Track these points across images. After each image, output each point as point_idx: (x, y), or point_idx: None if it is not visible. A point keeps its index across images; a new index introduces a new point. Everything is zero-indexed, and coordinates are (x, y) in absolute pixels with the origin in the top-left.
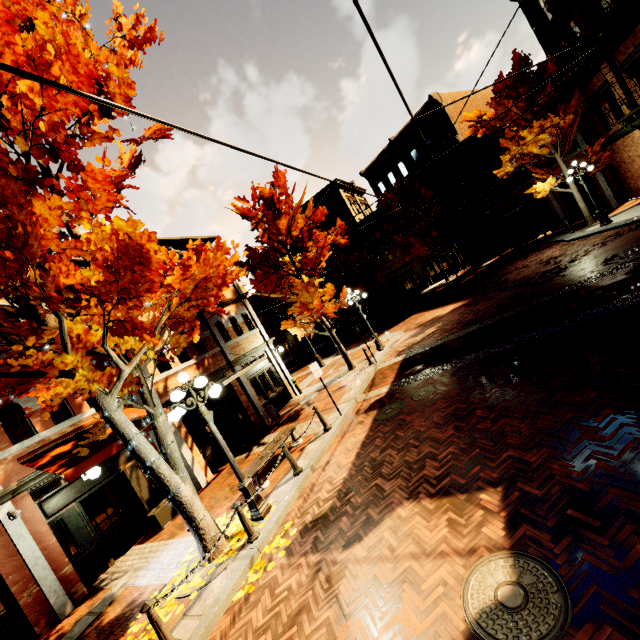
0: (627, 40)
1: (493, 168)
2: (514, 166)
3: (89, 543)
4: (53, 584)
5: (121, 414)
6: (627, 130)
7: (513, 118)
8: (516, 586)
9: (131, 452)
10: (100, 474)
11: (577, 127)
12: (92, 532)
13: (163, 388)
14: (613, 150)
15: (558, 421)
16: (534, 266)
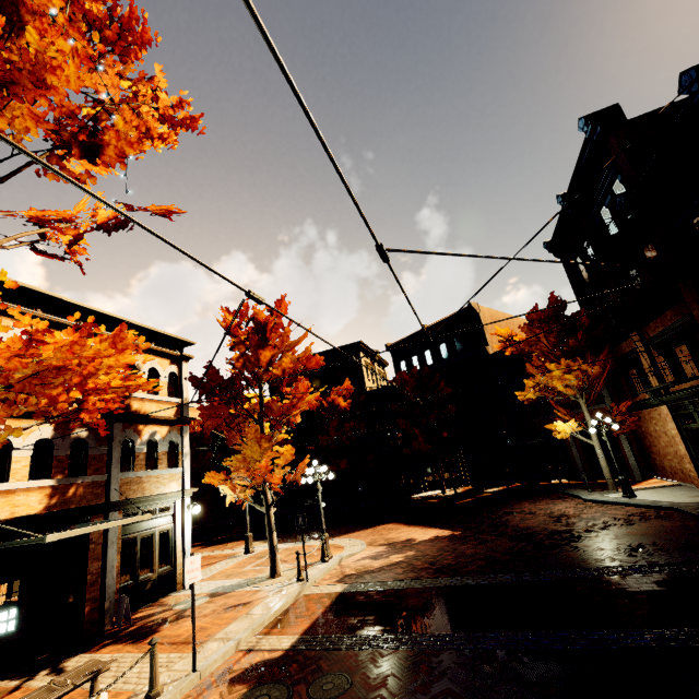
0: (657, 320)
1: (516, 390)
2: (537, 395)
3: None
4: None
5: None
6: (655, 402)
7: (542, 349)
8: None
9: None
10: None
11: (604, 381)
12: None
13: None
14: (639, 417)
15: None
16: (542, 517)
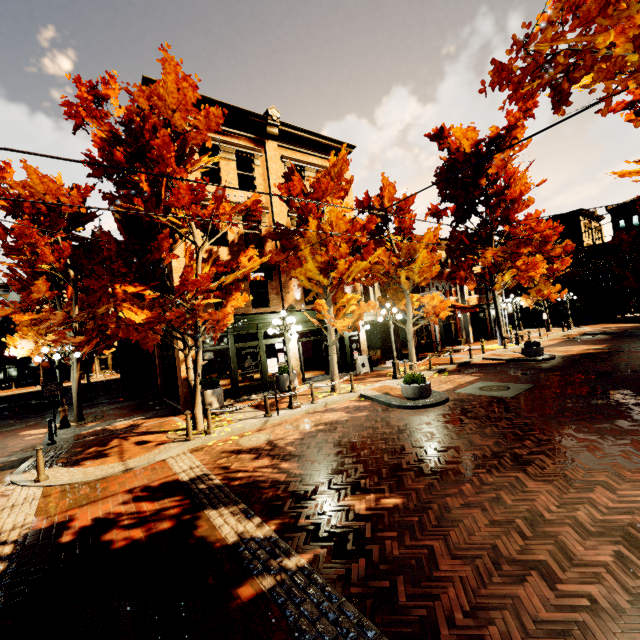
0: None
1: None
2: None
3: (442, 337)
4: (438, 340)
5: (497, 298)
6: None
7: None
8: (603, 347)
9: (496, 309)
10: (446, 320)
11: None
12: (443, 335)
13: (468, 301)
14: None
15: (637, 341)
16: None
